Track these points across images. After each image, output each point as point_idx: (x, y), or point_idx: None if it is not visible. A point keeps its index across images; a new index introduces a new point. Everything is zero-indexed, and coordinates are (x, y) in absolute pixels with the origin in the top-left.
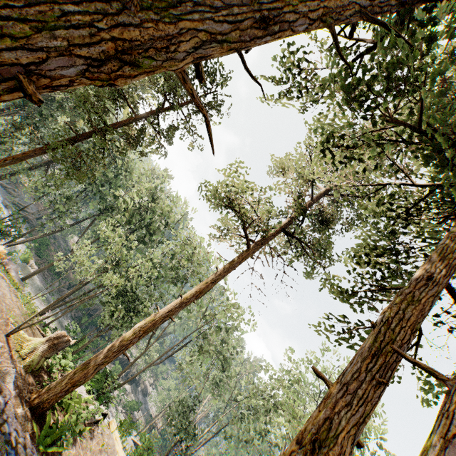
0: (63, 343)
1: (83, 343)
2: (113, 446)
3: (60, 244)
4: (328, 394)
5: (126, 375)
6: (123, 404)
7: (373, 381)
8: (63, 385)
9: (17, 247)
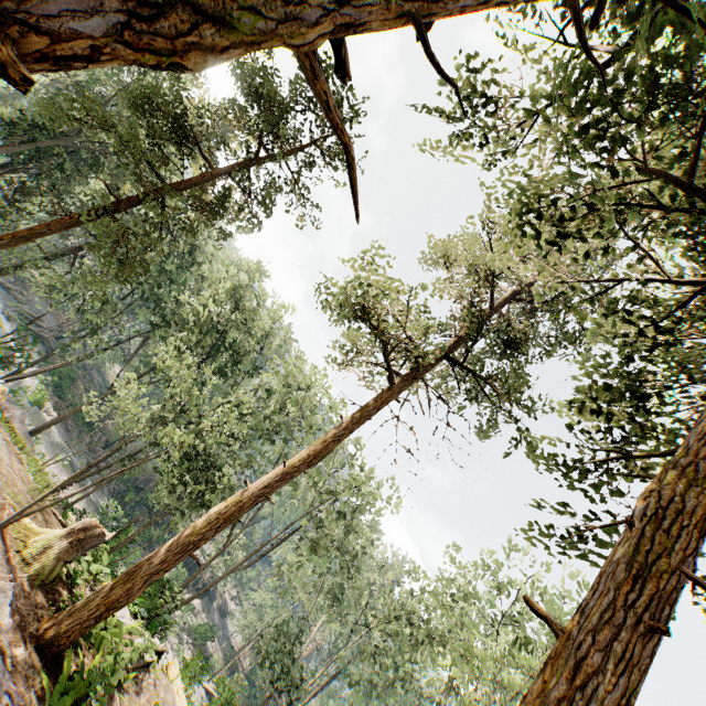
0: (93, 537)
1: (126, 534)
2: (173, 704)
3: (93, 378)
4: (557, 649)
5: (194, 583)
6: (189, 630)
7: (641, 628)
8: (92, 607)
9: (25, 382)
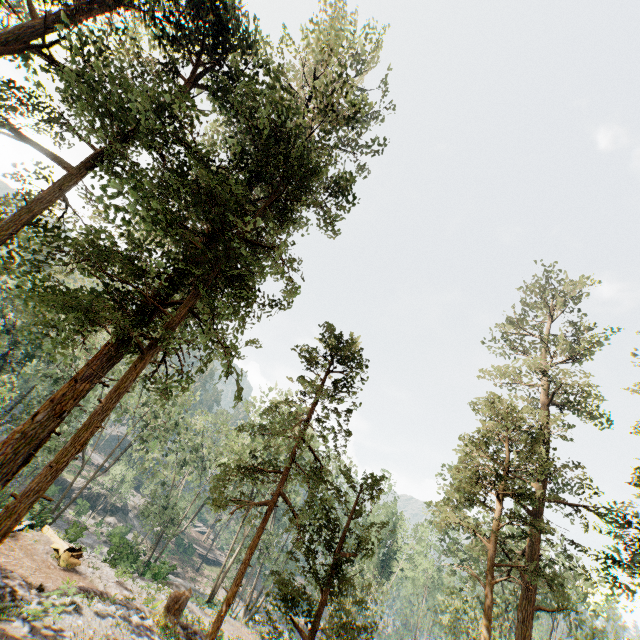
0: None
1: (3, 493)
2: (48, 540)
3: None
4: None
5: (103, 509)
6: (106, 535)
7: None
8: None
9: None
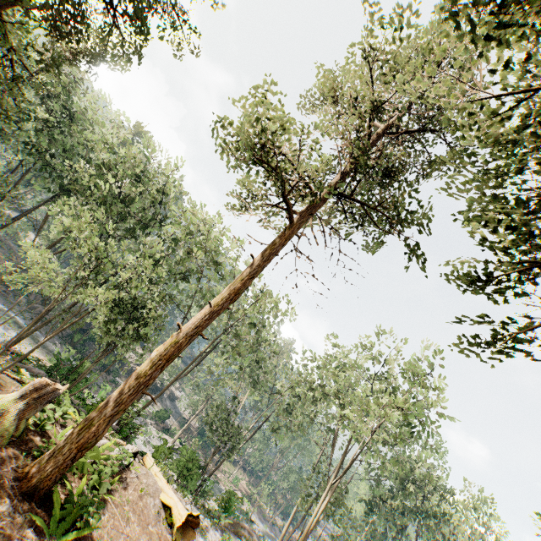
0: (47, 394)
1: (82, 368)
2: (155, 485)
3: (12, 248)
4: None
5: None
6: (151, 416)
7: None
8: (64, 452)
9: None
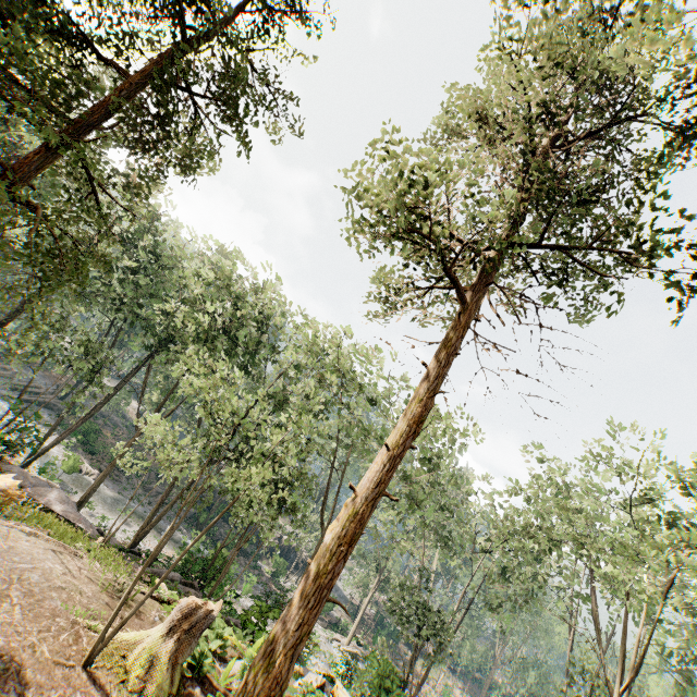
0: (200, 621)
1: (219, 559)
2: None
3: (116, 422)
4: None
5: (295, 565)
6: None
7: None
8: None
9: (51, 454)
